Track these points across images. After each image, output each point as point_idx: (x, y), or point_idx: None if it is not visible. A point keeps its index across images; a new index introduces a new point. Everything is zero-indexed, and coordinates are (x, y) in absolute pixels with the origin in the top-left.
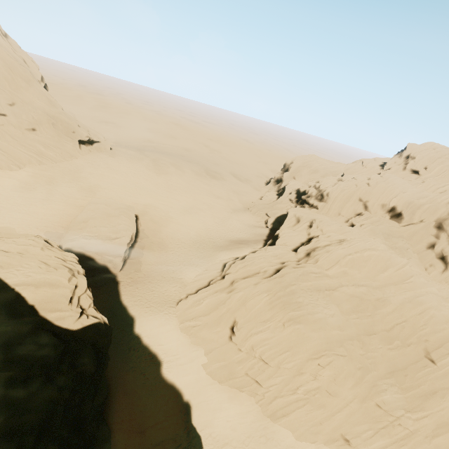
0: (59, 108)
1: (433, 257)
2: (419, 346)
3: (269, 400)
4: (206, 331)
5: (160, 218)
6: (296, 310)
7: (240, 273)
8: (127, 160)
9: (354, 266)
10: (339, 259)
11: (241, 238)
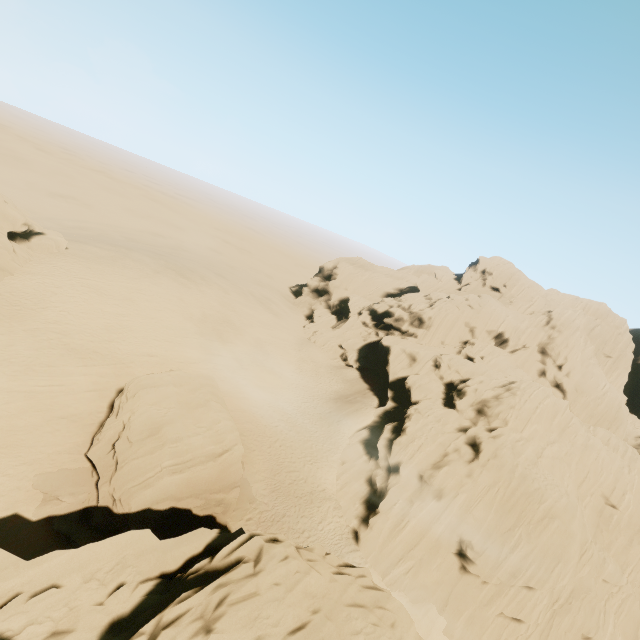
0: None
1: (549, 386)
2: (597, 494)
3: (527, 636)
4: (424, 572)
5: (229, 383)
6: (543, 501)
7: (420, 459)
8: (116, 272)
9: (538, 420)
10: (531, 416)
11: (338, 392)
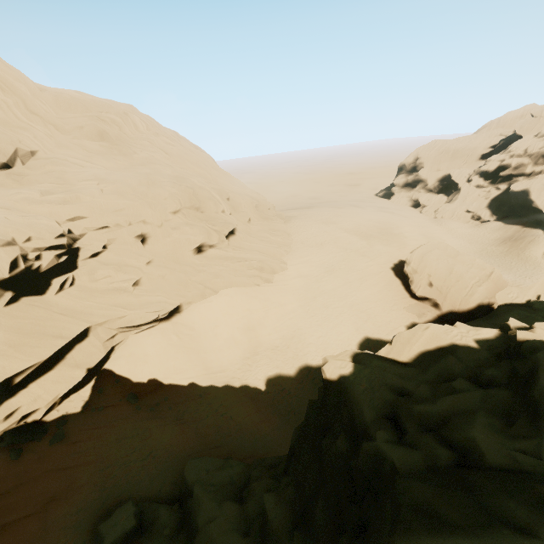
0: (246, 187)
1: None
2: None
3: None
4: None
5: None
6: None
7: None
8: (317, 218)
9: None
10: None
11: (498, 238)
